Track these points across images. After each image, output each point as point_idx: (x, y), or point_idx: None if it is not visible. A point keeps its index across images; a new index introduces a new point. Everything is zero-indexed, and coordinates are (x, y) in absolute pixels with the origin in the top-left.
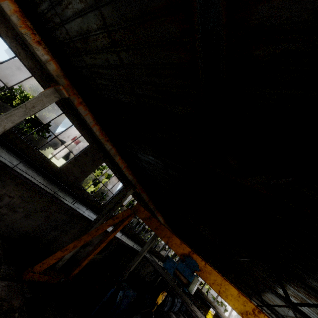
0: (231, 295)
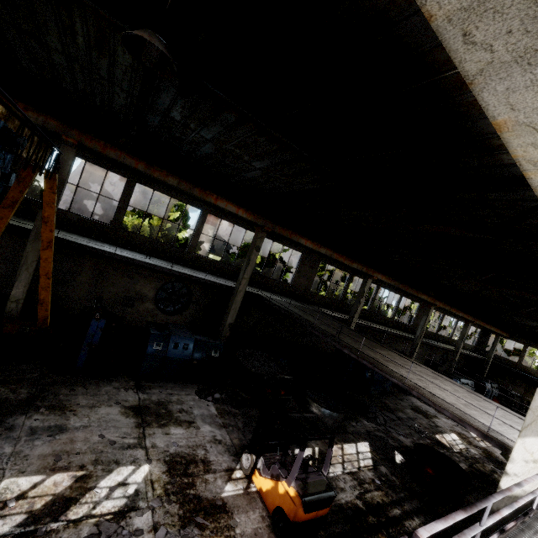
0: None
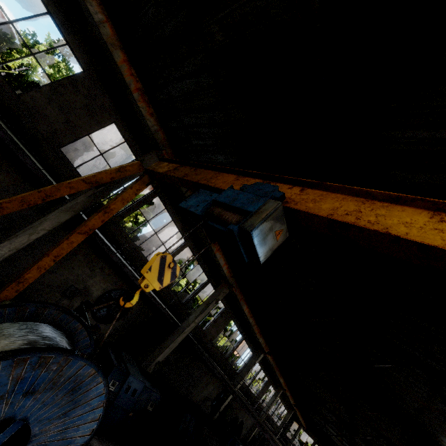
0: (406, 224)
